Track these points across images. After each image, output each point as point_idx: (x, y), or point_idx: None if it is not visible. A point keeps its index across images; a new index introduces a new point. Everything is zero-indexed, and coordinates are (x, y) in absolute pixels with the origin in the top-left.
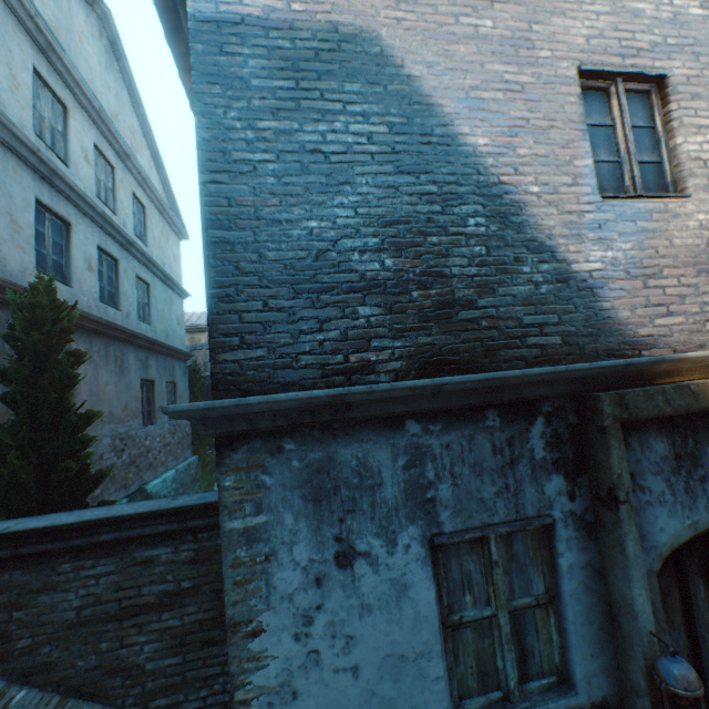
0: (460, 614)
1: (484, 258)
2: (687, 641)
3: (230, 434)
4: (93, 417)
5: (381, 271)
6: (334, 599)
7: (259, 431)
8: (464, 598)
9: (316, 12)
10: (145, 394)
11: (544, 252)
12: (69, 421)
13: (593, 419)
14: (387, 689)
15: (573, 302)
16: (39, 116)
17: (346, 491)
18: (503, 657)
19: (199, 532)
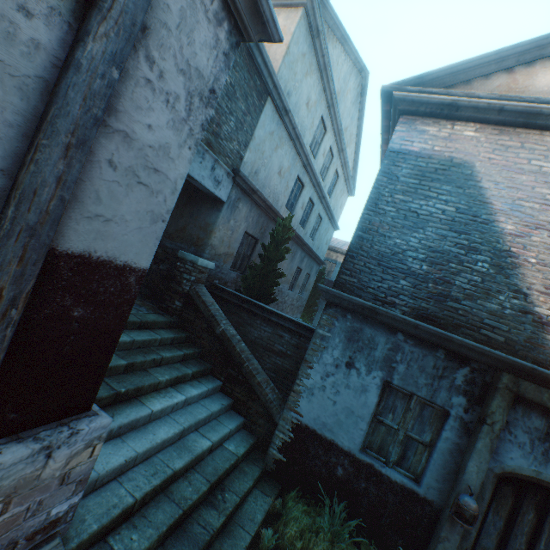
0: (383, 418)
1: (477, 283)
2: (502, 528)
3: (332, 302)
4: (282, 275)
5: (418, 270)
6: (338, 375)
7: (341, 306)
8: (388, 415)
9: (445, 151)
10: (295, 274)
11: (519, 293)
12: (275, 273)
13: (496, 382)
14: (341, 417)
15: (524, 326)
16: (314, 137)
17: (361, 343)
18: (393, 447)
19: (301, 337)
